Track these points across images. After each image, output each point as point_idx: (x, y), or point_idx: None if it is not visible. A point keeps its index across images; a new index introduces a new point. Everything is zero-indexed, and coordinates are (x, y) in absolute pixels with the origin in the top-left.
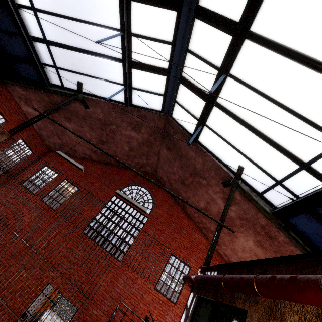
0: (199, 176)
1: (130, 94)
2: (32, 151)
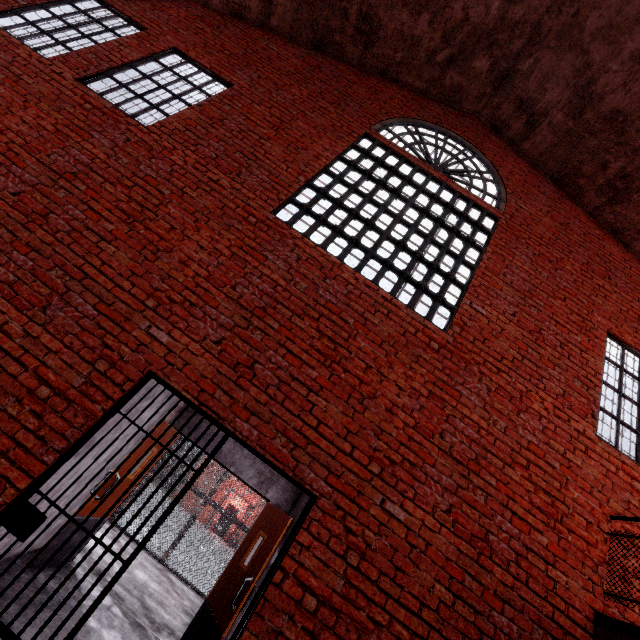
0: None
1: None
2: None
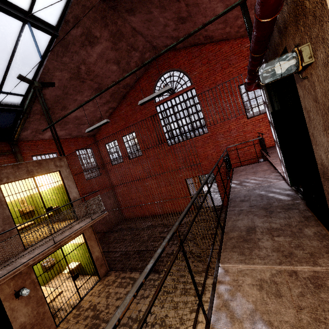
0: None
1: (40, 22)
2: (89, 148)
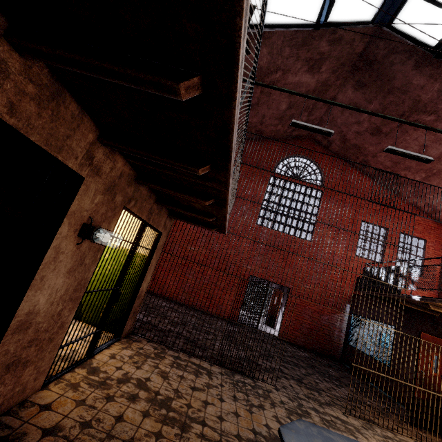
0: (422, 113)
1: (329, 4)
2: None
